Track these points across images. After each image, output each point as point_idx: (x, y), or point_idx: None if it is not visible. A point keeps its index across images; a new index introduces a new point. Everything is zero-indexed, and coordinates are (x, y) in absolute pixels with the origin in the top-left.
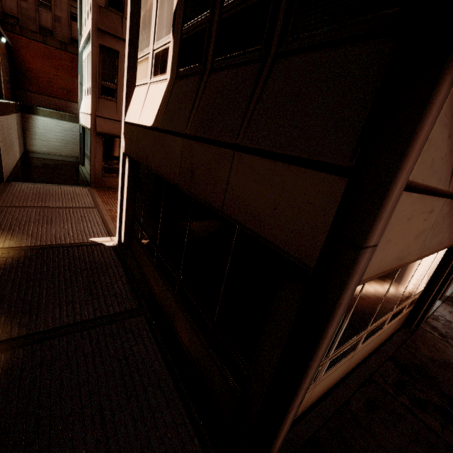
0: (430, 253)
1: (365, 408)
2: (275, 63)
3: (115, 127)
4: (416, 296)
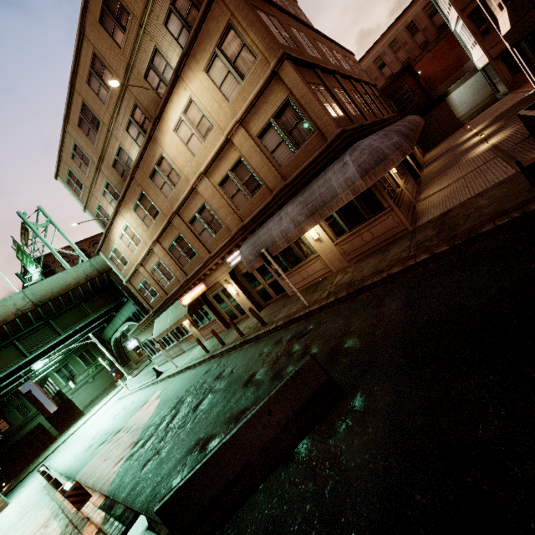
0: None
1: None
2: None
3: (503, 44)
4: None
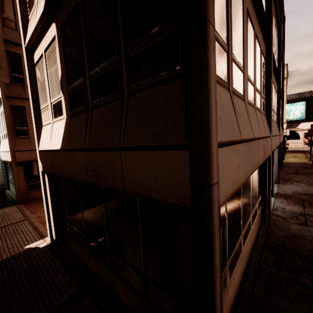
0: (251, 173)
1: (265, 291)
2: (129, 98)
3: (31, 155)
4: (259, 200)
